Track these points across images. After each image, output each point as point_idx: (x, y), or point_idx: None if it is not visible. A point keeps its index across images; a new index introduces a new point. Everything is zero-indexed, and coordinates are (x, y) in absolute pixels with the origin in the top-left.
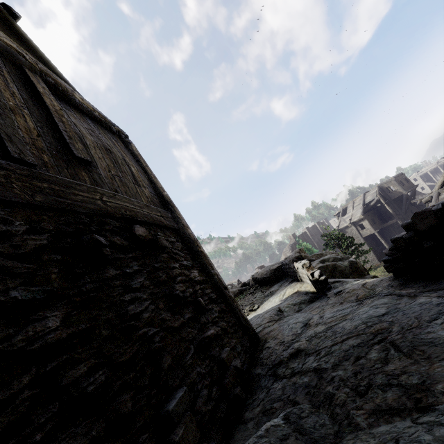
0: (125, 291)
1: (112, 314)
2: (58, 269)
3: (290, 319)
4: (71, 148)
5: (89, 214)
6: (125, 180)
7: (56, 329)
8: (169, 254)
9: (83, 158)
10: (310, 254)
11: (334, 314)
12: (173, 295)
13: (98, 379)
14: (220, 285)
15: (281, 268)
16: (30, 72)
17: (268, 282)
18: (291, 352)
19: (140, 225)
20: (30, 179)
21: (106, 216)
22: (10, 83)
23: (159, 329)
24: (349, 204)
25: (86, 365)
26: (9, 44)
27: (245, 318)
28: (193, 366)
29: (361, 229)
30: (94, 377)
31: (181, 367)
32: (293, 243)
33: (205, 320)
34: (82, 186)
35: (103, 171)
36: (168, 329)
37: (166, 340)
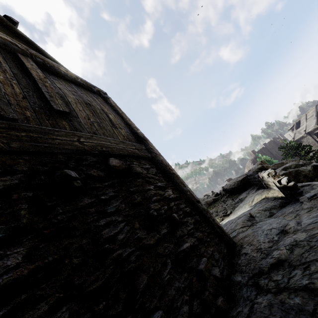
0: (100, 216)
1: (84, 241)
2: (28, 205)
3: (263, 225)
4: (51, 104)
5: (67, 154)
6: (103, 124)
7: (17, 266)
8: (144, 179)
9: (61, 110)
10: (270, 164)
11: (313, 220)
12: (148, 214)
13: (62, 316)
14: (192, 199)
15: (246, 178)
16: (22, 56)
17: (236, 191)
18: (271, 262)
19: (116, 157)
20: (8, 130)
21: (83, 153)
22: (3, 64)
23: (135, 248)
24: (302, 117)
25: (48, 302)
26: (4, 38)
27: (219, 226)
28: (171, 282)
29: (317, 137)
30: (56, 314)
31: (158, 285)
32: (254, 157)
33: (181, 233)
34: (61, 132)
35: (83, 119)
36: (143, 247)
37: (142, 258)
